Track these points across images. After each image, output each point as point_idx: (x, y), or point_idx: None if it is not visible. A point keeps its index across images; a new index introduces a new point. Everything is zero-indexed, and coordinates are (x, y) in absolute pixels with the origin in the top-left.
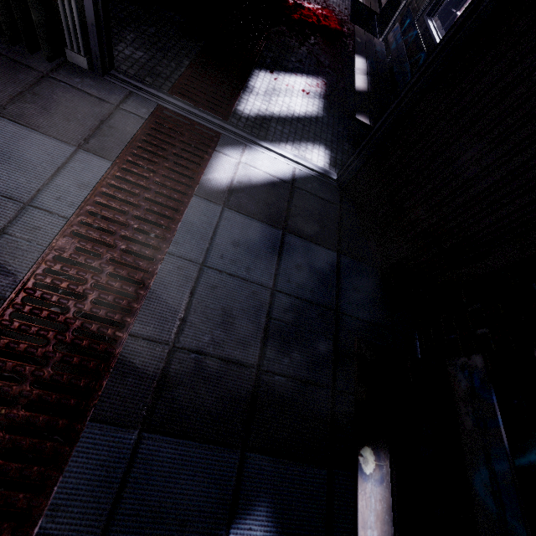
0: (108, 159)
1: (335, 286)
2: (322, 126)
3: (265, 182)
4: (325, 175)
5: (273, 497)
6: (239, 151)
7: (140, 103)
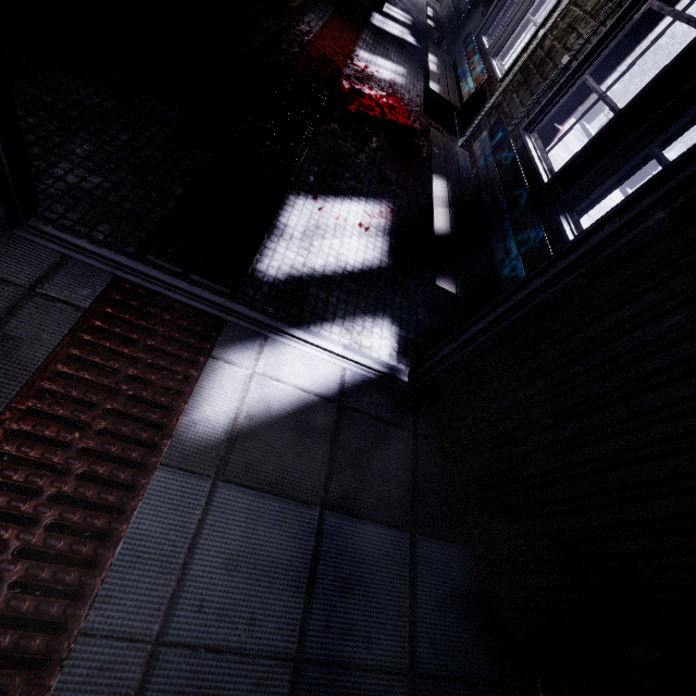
0: None
1: (408, 613)
2: (387, 284)
3: (295, 408)
4: (391, 376)
5: None
6: (255, 350)
7: (79, 277)
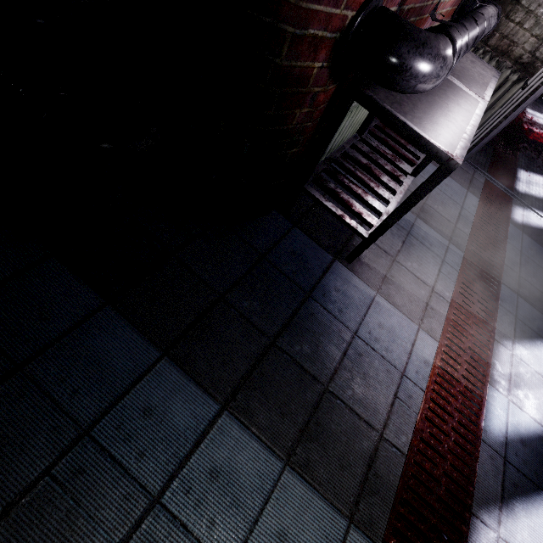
0: (477, 198)
1: None
2: None
3: (537, 228)
4: None
5: None
6: (522, 209)
7: (479, 176)
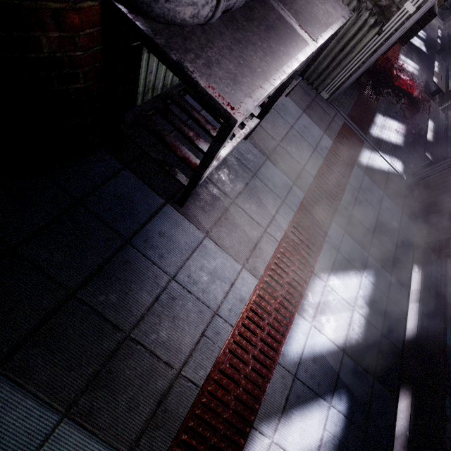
0: (332, 140)
1: (399, 223)
2: (402, 152)
3: (378, 169)
4: (401, 176)
5: (375, 271)
6: (370, 152)
7: (339, 119)
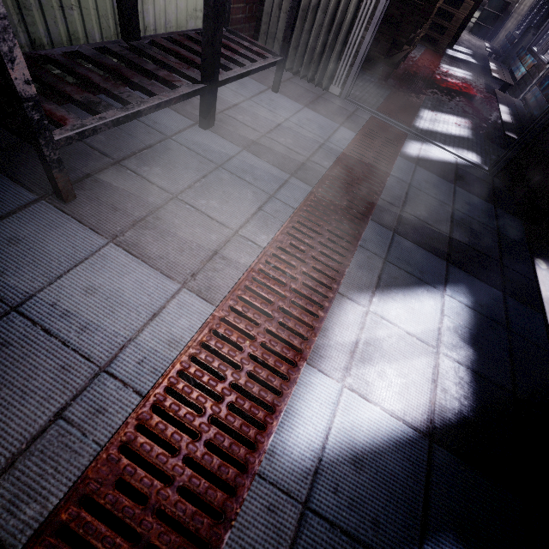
0: (354, 132)
1: (495, 220)
2: (473, 143)
3: (439, 161)
4: (479, 166)
5: (468, 287)
6: (420, 143)
7: (363, 113)
